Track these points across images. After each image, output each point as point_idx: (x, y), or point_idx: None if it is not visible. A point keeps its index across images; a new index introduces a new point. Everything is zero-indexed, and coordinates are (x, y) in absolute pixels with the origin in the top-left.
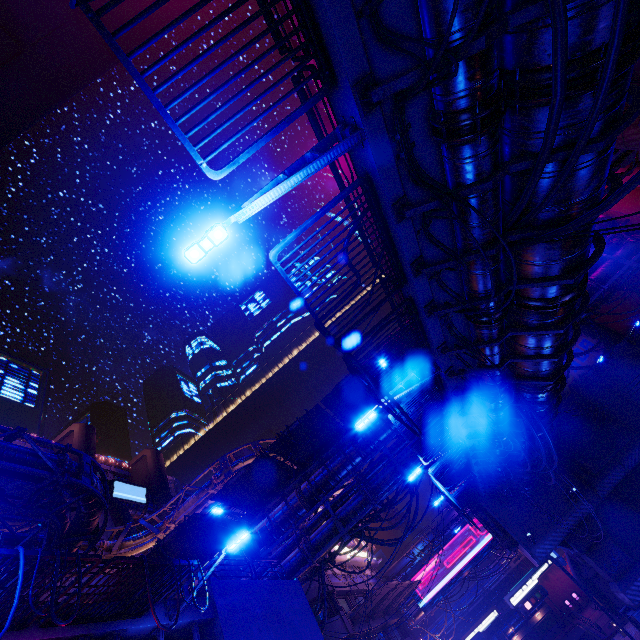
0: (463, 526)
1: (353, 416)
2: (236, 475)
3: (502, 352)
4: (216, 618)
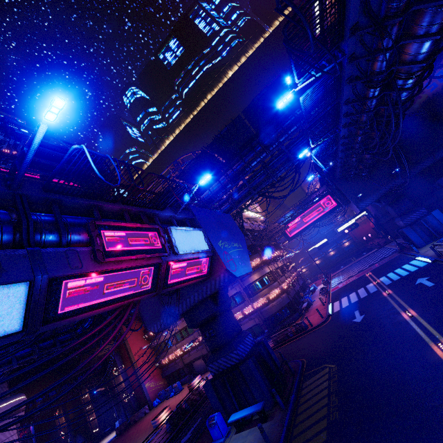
0: (317, 202)
1: (262, 126)
2: (189, 164)
3: (399, 33)
4: (195, 219)
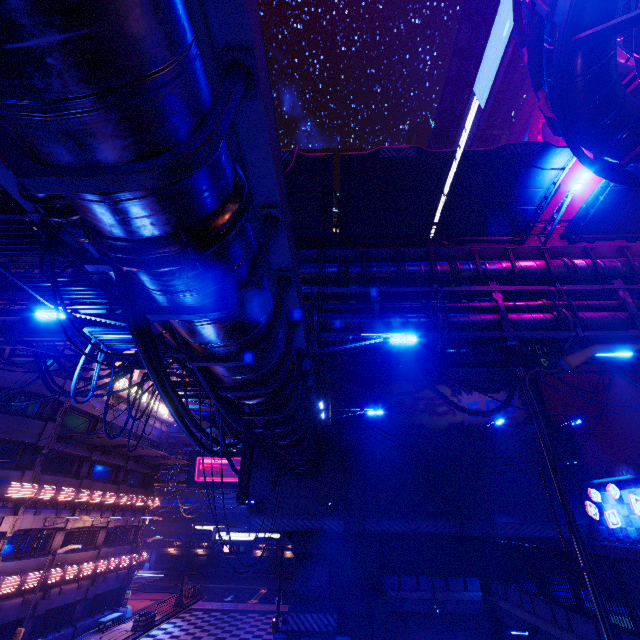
0: None
1: None
2: None
3: None
4: None
